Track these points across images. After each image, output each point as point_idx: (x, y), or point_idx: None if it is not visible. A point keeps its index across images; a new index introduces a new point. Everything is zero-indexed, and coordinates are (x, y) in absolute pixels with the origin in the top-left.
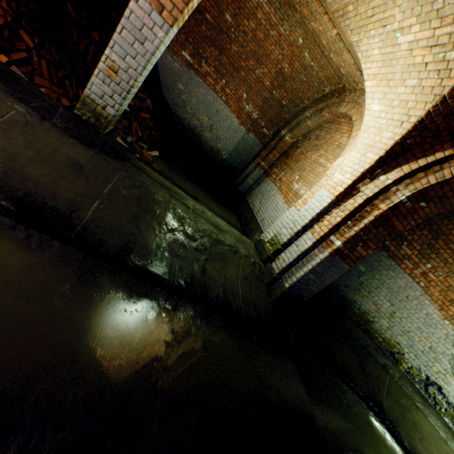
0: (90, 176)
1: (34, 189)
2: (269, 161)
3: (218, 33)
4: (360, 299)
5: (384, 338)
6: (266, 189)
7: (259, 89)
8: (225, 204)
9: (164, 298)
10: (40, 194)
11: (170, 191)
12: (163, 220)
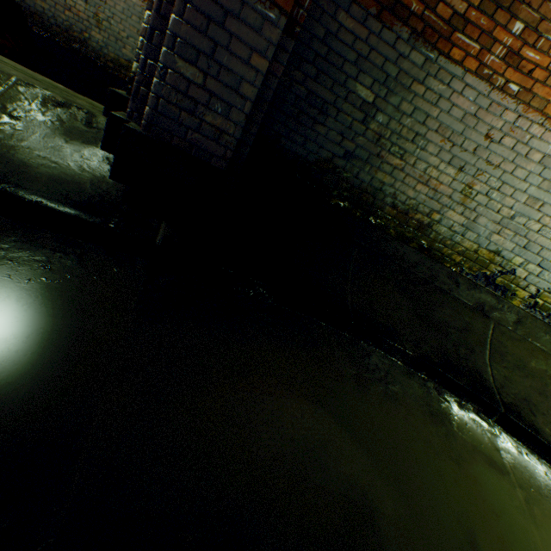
0: None
1: None
2: None
3: None
4: (390, 179)
5: (466, 253)
6: None
7: None
8: None
9: None
10: None
11: None
12: None
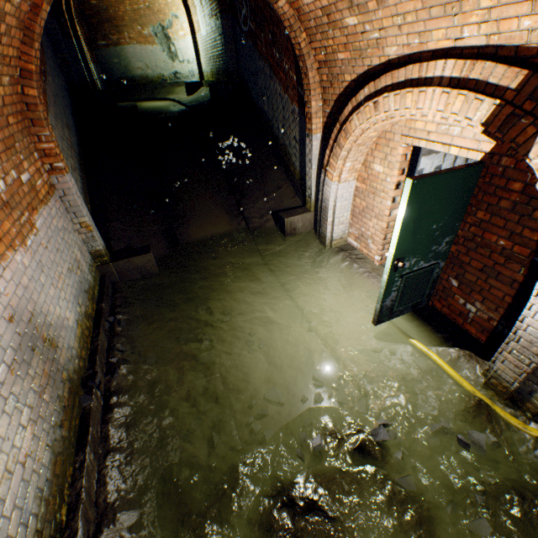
0: None
1: None
2: None
3: None
4: (134, 73)
5: (158, 78)
6: None
7: None
8: None
9: None
10: None
11: None
12: None
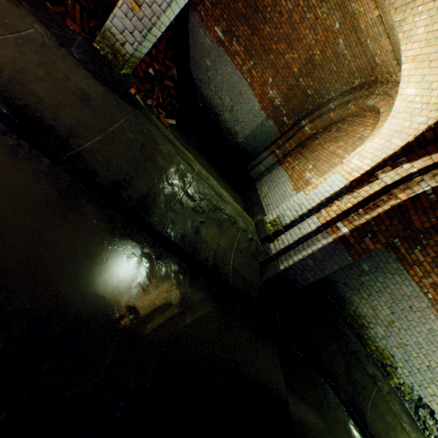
0: (97, 111)
1: (35, 104)
2: (285, 150)
3: (253, 12)
4: (358, 300)
5: (378, 347)
6: (276, 176)
7: (286, 75)
8: (233, 186)
9: (150, 245)
10: (40, 111)
11: (177, 149)
12: (164, 173)
